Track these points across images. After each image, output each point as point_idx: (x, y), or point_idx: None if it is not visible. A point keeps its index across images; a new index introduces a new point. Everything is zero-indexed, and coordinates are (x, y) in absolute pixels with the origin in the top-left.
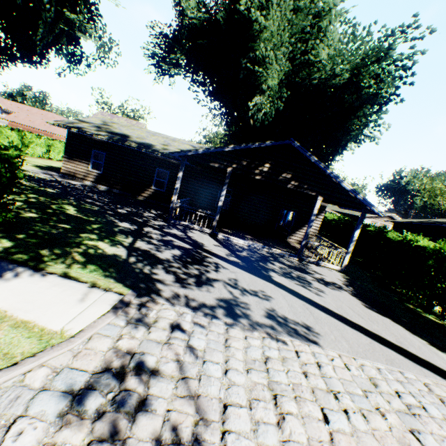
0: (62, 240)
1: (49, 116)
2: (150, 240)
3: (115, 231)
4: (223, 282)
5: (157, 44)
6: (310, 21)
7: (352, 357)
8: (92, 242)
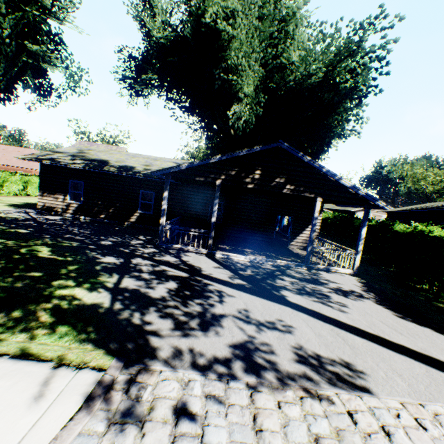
0: (26, 296)
1: (27, 152)
2: (140, 274)
3: (97, 270)
4: (232, 317)
5: (127, 67)
6: (276, 27)
7: (419, 403)
8: (66, 290)
